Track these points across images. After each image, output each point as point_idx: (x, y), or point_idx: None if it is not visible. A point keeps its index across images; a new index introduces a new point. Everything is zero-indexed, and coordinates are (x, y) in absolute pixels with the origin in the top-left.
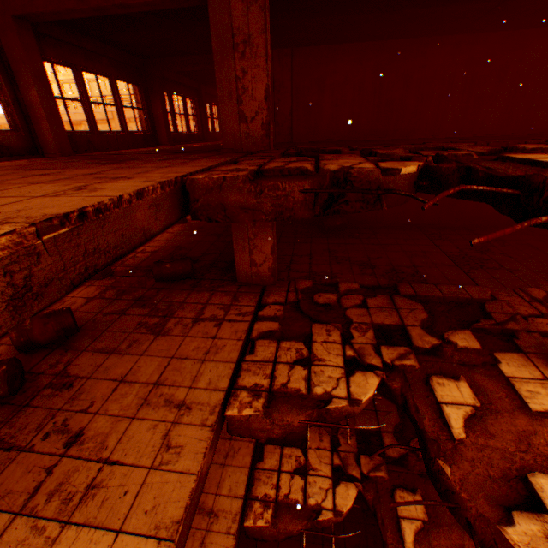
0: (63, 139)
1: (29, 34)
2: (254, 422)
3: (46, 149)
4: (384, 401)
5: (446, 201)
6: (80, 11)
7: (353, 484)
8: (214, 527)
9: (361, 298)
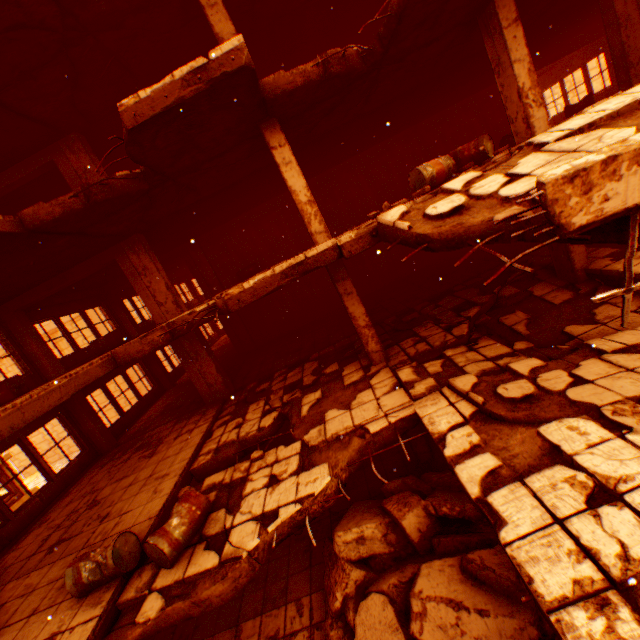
0: None
1: None
2: (132, 349)
3: None
4: (310, 363)
5: (326, 218)
6: None
7: (275, 411)
8: (166, 479)
9: None
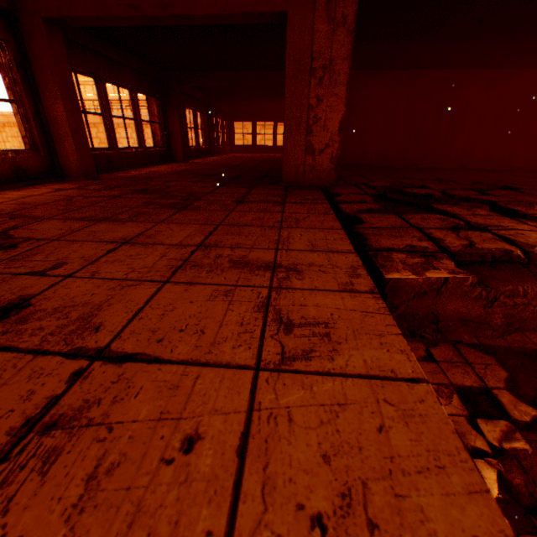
0: (88, 160)
1: (59, 40)
2: None
3: (67, 171)
4: None
5: None
6: (129, 18)
7: None
8: None
9: (423, 347)
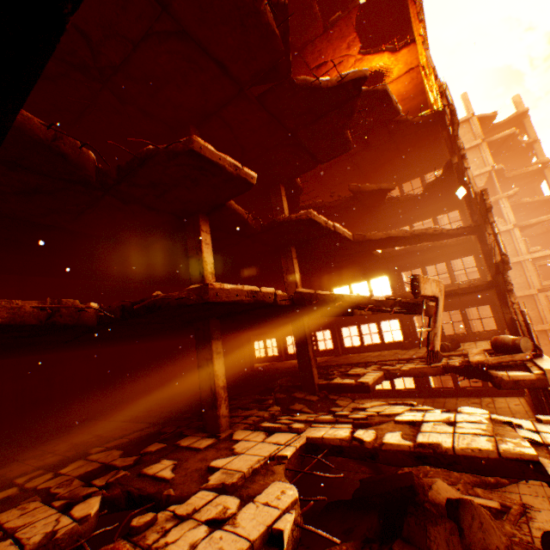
0: None
1: None
2: None
3: None
4: (102, 453)
5: None
6: None
7: (94, 496)
8: None
9: None
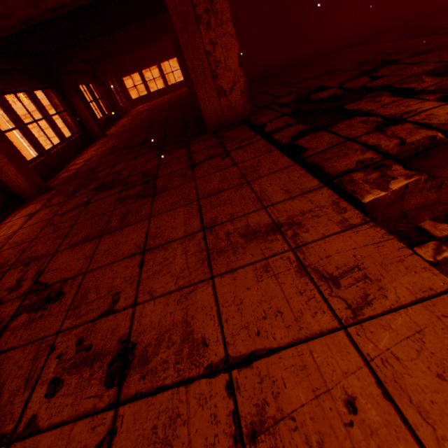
0: (33, 177)
1: None
2: None
3: (21, 193)
4: None
5: None
6: (4, 29)
7: None
8: None
9: None
